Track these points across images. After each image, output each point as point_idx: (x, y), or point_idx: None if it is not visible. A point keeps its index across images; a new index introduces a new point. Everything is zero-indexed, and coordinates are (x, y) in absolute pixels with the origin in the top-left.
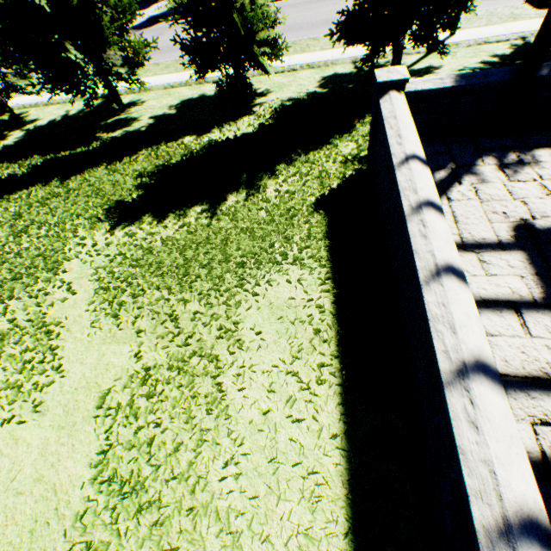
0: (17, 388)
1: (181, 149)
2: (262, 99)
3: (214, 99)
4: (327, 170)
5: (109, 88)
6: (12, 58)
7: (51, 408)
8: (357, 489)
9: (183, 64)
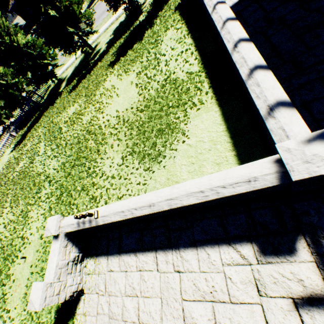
0: (110, 98)
1: (122, 40)
2: (144, 5)
3: (125, 20)
4: (176, 1)
5: (85, 43)
6: (53, 47)
7: (120, 94)
8: (197, 45)
9: (108, 10)
